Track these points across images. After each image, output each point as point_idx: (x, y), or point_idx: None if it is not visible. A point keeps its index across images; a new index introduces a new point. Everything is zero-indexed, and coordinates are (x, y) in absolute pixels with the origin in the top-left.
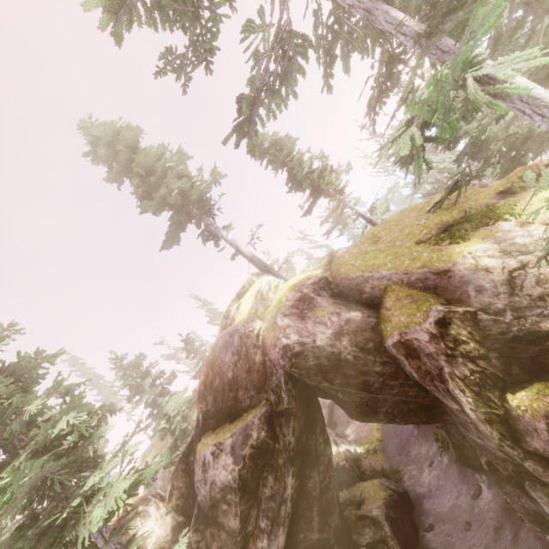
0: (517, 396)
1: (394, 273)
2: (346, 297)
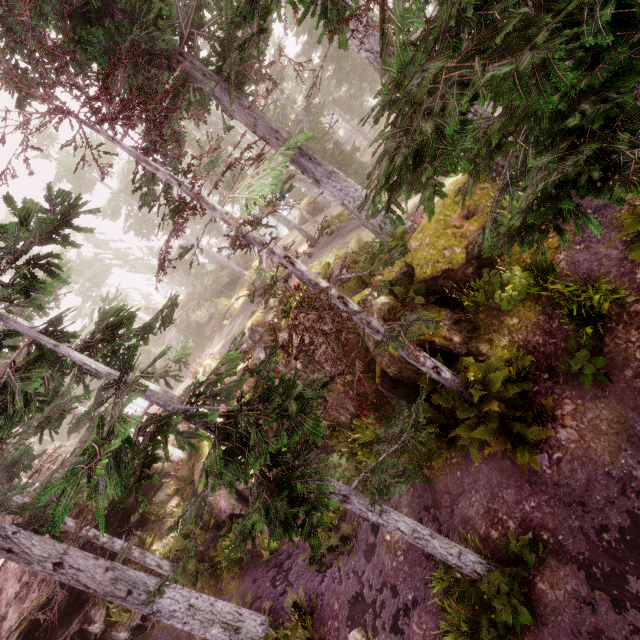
0: None
1: None
2: None
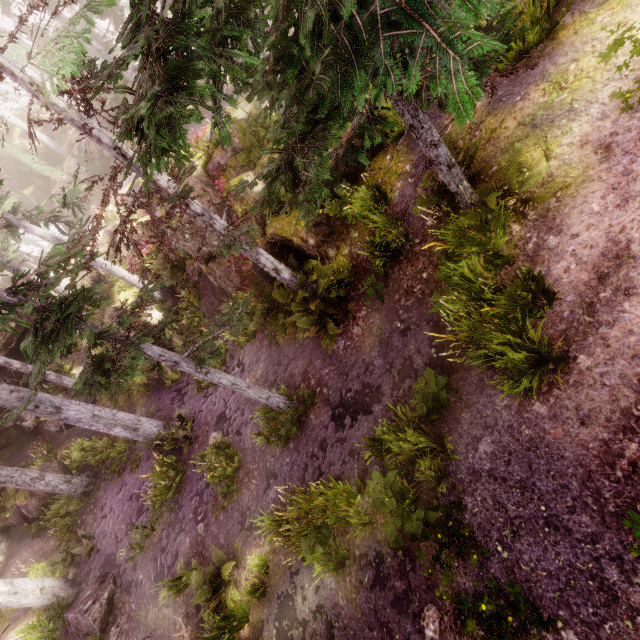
0: (26, 190)
1: None
2: None
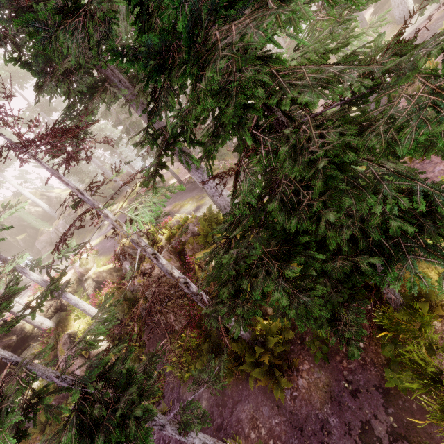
0: (19, 236)
1: None
2: None
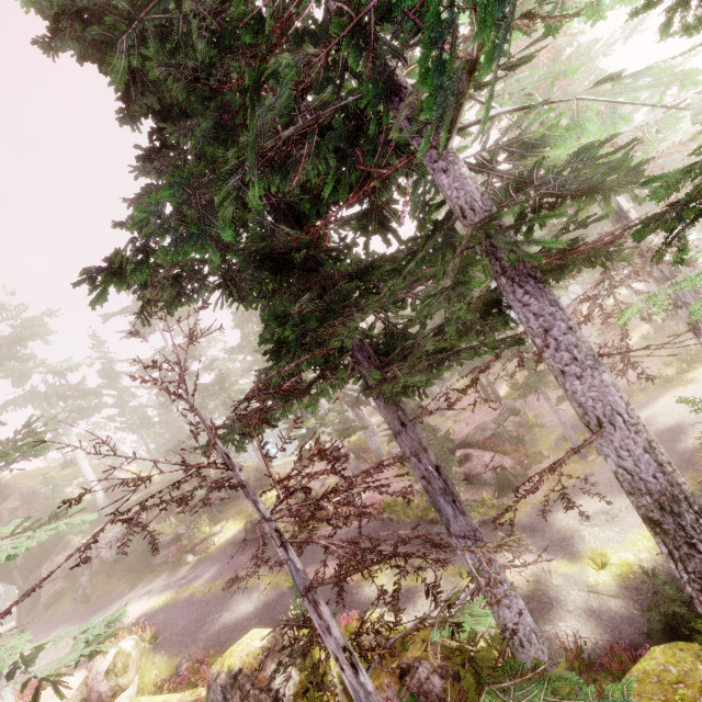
0: None
1: (23, 487)
2: (1, 491)
